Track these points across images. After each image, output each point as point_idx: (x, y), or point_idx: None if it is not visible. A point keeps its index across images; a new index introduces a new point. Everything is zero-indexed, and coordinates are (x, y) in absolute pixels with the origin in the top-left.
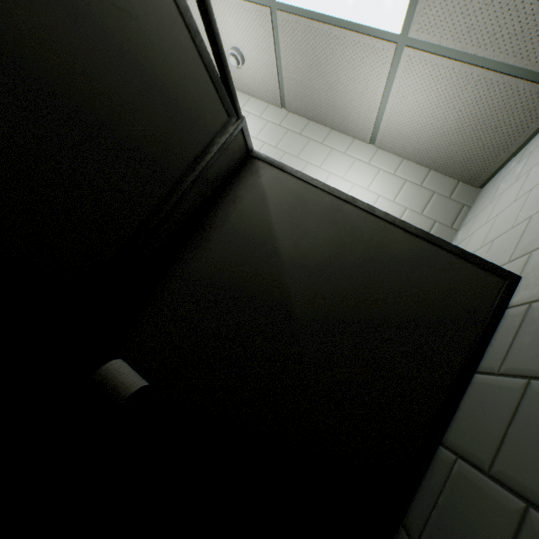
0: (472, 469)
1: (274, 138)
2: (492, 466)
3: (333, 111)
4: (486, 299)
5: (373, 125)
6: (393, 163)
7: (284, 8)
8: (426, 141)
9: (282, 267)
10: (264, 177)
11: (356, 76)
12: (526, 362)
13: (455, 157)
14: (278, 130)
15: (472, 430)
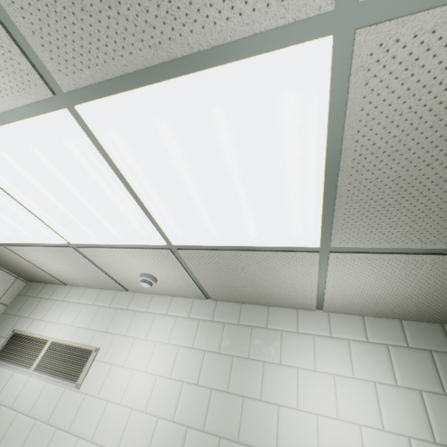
0: None
1: (213, 340)
2: None
3: (265, 296)
4: None
5: (315, 299)
6: (356, 326)
7: (184, 246)
8: (385, 303)
9: None
10: None
11: (281, 274)
12: None
13: (428, 310)
14: (213, 327)
15: None
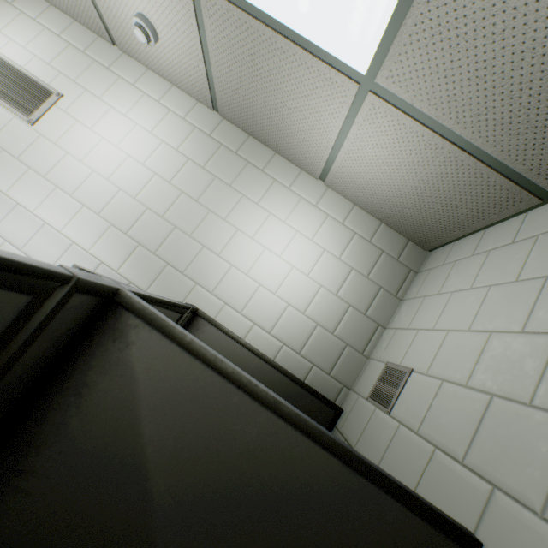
0: None
1: (202, 154)
2: None
3: (278, 135)
4: None
5: (324, 163)
6: (343, 209)
7: None
8: (381, 196)
9: (153, 529)
10: (135, 346)
11: (307, 105)
12: None
13: (409, 220)
14: (207, 142)
15: None
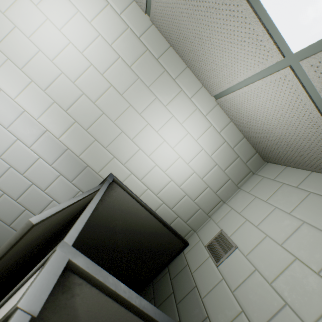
0: None
1: (131, 54)
2: None
3: (194, 56)
4: None
5: (222, 90)
6: (223, 123)
7: None
8: (253, 126)
9: None
10: (78, 296)
11: (229, 49)
12: None
13: (264, 144)
14: (136, 44)
15: None
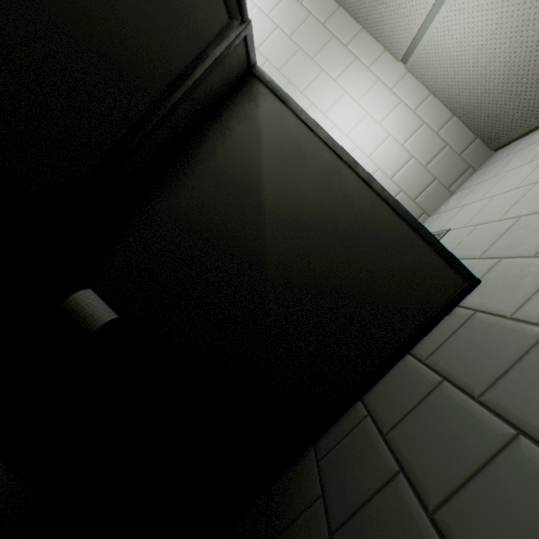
0: (375, 428)
1: (291, 22)
2: (389, 432)
3: (372, 2)
4: (442, 295)
5: (412, 38)
6: (418, 97)
7: None
8: (463, 79)
9: (263, 224)
10: (262, 108)
11: None
12: (448, 364)
13: (484, 109)
14: (297, 10)
15: (386, 399)
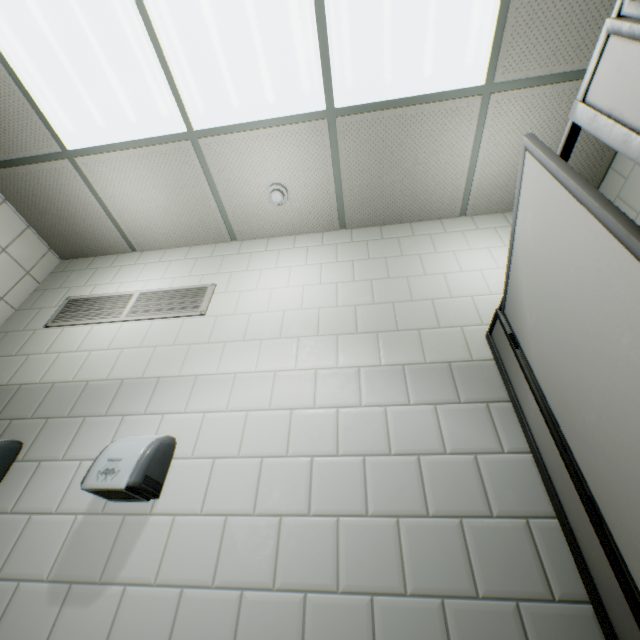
0: None
1: (359, 252)
2: None
3: (411, 200)
4: None
5: (462, 192)
6: (499, 219)
7: (344, 113)
8: None
9: None
10: None
11: (438, 147)
12: None
13: None
14: (355, 245)
15: None
